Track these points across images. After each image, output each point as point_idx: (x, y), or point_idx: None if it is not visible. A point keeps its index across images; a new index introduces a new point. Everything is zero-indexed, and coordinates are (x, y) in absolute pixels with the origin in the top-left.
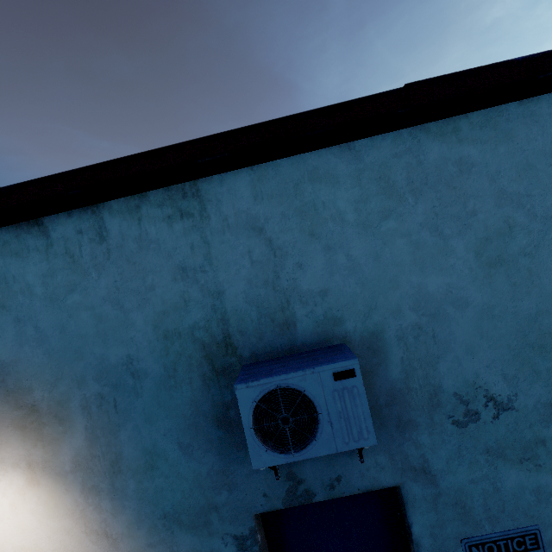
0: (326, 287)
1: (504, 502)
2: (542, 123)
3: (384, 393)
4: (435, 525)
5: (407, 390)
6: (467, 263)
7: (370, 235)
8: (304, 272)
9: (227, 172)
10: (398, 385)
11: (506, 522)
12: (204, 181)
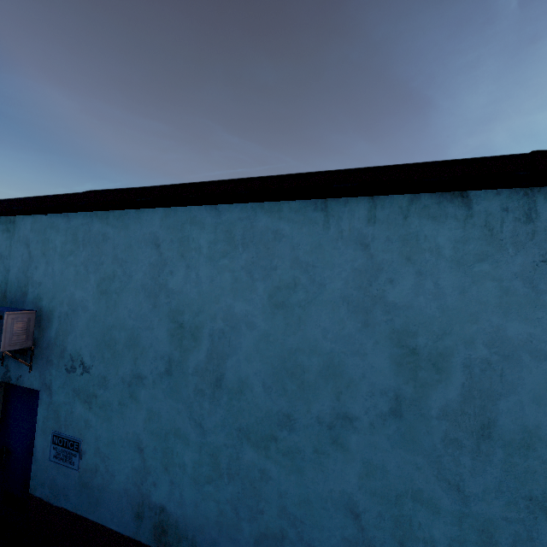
0: (42, 281)
1: (73, 420)
2: (142, 224)
3: (46, 342)
4: (46, 418)
5: (55, 344)
6: (93, 289)
7: (63, 261)
8: (37, 271)
9: (26, 215)
10: (52, 340)
11: (71, 431)
12: (18, 217)
